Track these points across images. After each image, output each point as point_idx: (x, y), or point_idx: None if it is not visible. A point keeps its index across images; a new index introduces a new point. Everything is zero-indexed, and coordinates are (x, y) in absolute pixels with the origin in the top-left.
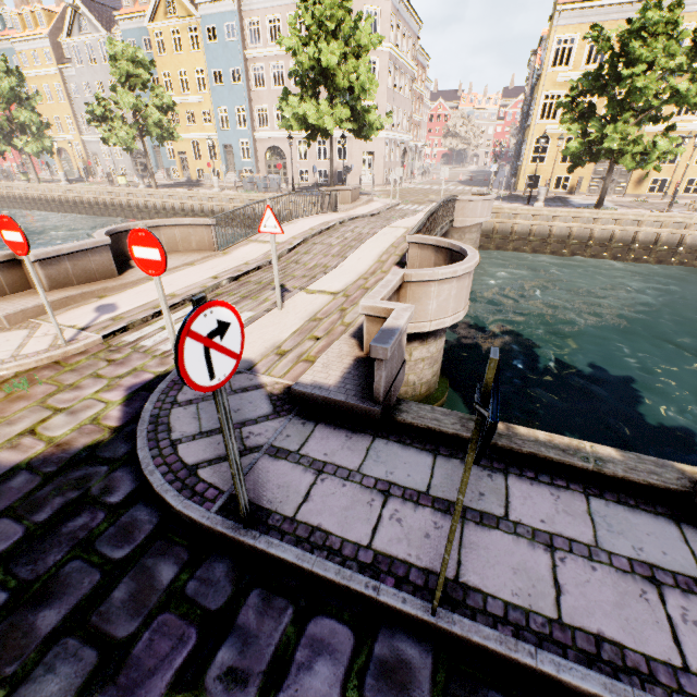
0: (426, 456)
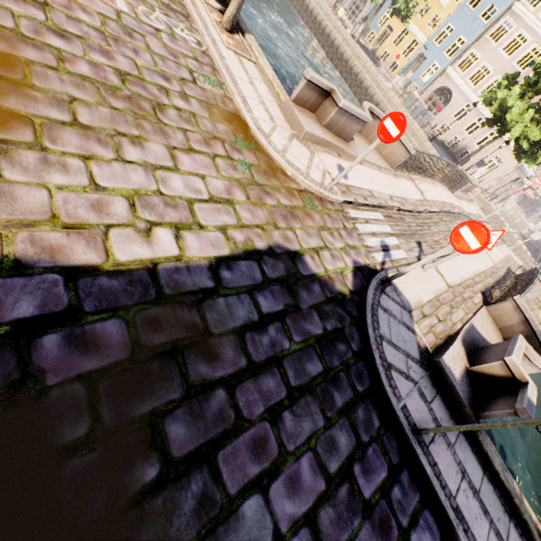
0: (480, 469)
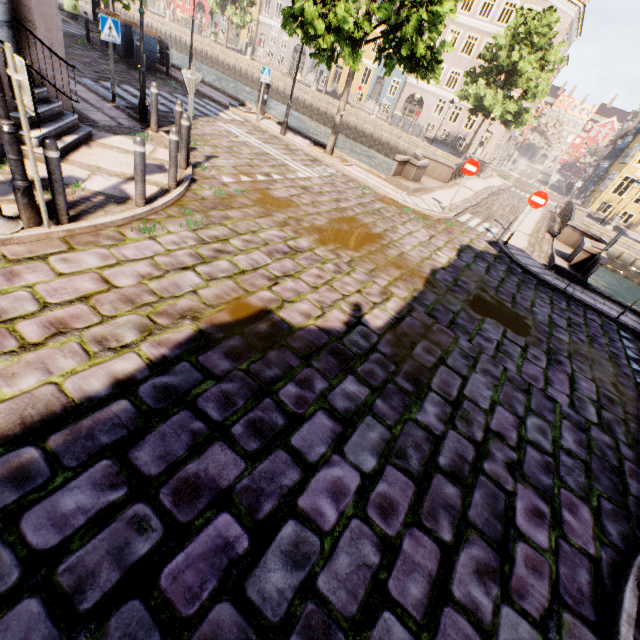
0: (600, 298)
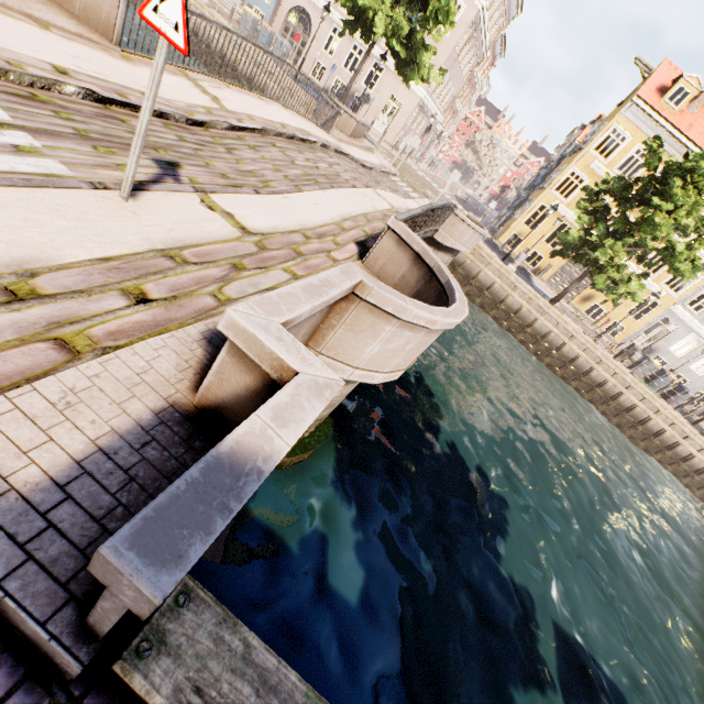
0: None
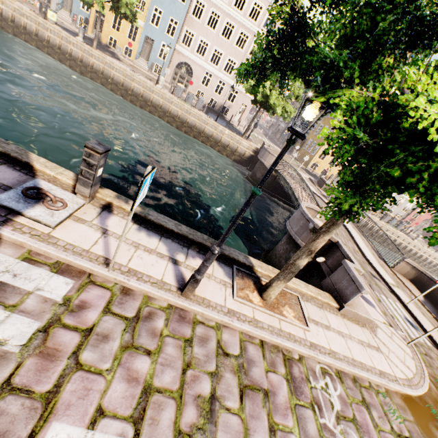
0: None
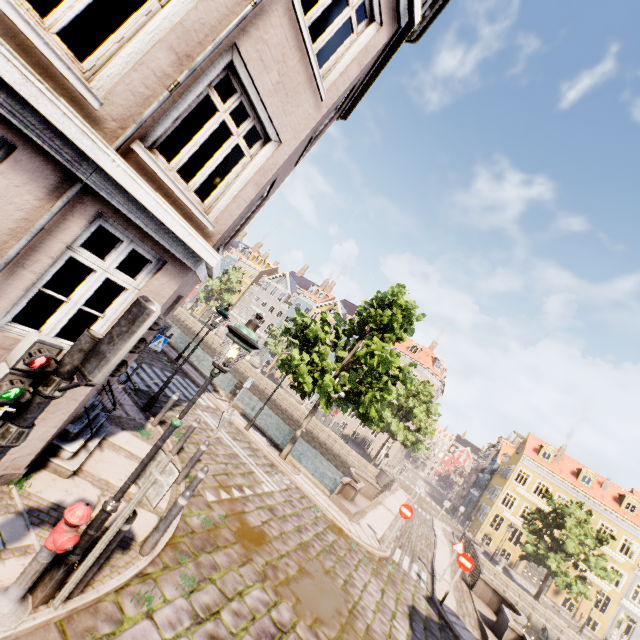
0: None
